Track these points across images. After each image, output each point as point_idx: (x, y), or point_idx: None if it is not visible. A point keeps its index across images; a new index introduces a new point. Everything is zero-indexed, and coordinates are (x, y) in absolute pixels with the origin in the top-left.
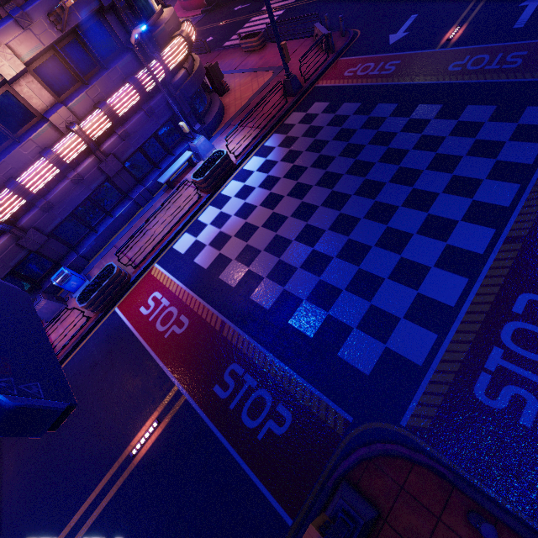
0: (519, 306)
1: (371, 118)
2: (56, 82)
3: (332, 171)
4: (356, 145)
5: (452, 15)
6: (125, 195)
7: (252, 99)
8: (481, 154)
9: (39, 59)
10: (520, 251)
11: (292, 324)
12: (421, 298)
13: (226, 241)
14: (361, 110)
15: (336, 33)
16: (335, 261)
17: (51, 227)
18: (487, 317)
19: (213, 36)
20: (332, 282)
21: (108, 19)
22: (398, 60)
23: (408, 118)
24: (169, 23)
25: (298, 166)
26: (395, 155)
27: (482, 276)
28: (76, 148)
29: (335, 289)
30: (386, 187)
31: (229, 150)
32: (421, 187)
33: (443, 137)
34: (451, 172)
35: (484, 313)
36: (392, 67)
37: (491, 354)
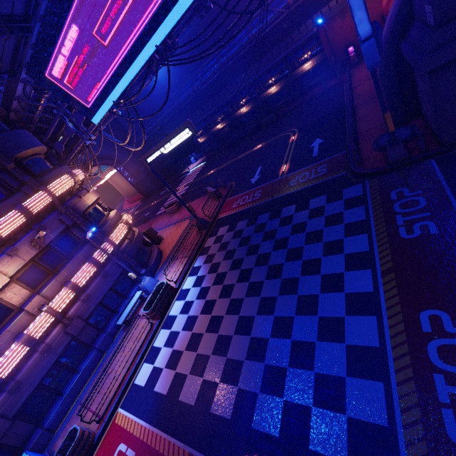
0: (426, 324)
1: (257, 225)
2: (33, 280)
3: (245, 268)
4: (254, 245)
5: (279, 161)
6: (90, 347)
7: (179, 239)
8: (333, 223)
9: (22, 270)
10: (396, 279)
11: (256, 426)
12: (351, 348)
13: (179, 358)
14: (249, 223)
15: (221, 188)
16: (271, 341)
17: (17, 407)
18: (410, 345)
19: (149, 211)
20: (275, 363)
21: (72, 231)
22: (261, 190)
23: (279, 218)
24: (113, 218)
25: (220, 273)
26: (281, 243)
27: (384, 310)
28: (45, 323)
29: (281, 369)
30: (285, 266)
31: (170, 278)
32: (307, 258)
33: (305, 221)
34: (321, 241)
35: (405, 342)
36: (259, 194)
37: (436, 383)
